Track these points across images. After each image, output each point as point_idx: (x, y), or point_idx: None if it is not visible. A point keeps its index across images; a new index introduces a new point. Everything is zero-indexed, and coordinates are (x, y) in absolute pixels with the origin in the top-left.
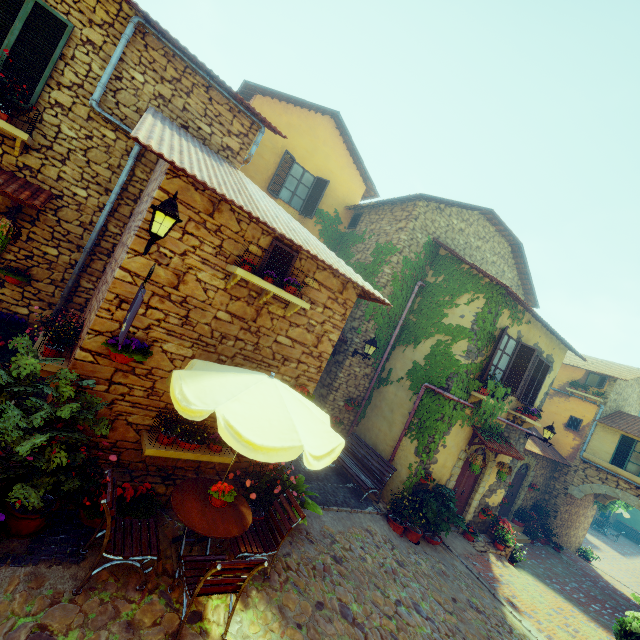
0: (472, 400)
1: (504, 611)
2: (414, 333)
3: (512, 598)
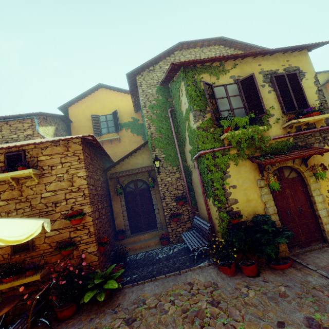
0: (225, 142)
1: None
2: (183, 136)
3: None
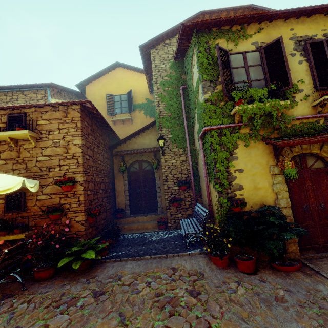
0: (236, 119)
1: None
2: (193, 115)
3: None
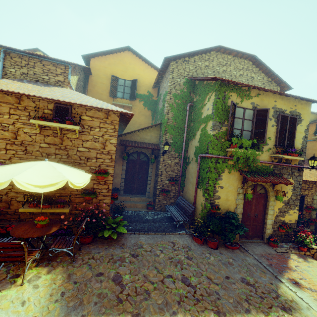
0: (228, 154)
1: (280, 286)
2: (193, 131)
3: (299, 279)
